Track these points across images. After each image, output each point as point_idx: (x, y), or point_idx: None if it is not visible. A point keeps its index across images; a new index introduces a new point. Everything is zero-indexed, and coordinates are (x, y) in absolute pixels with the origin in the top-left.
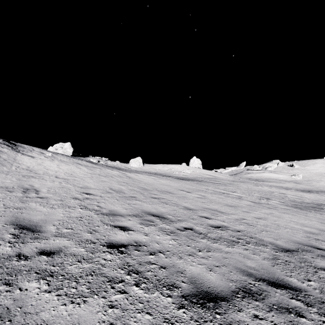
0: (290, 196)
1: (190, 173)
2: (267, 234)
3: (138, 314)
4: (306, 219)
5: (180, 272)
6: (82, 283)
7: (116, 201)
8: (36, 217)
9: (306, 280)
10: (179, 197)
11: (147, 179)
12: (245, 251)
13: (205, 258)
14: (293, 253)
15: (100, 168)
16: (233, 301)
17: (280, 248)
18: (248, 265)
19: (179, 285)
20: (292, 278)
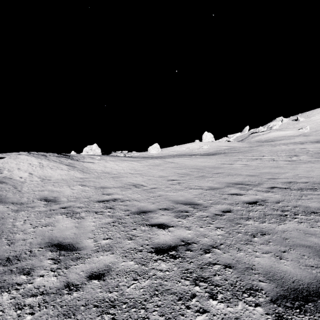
0: (312, 149)
1: (208, 148)
2: None
3: (317, 223)
4: None
5: (308, 207)
6: (269, 218)
7: (199, 181)
8: (180, 198)
9: None
10: (231, 169)
11: (184, 161)
12: None
13: (310, 199)
14: None
15: (143, 160)
16: None
17: None
18: None
19: (317, 211)
20: None
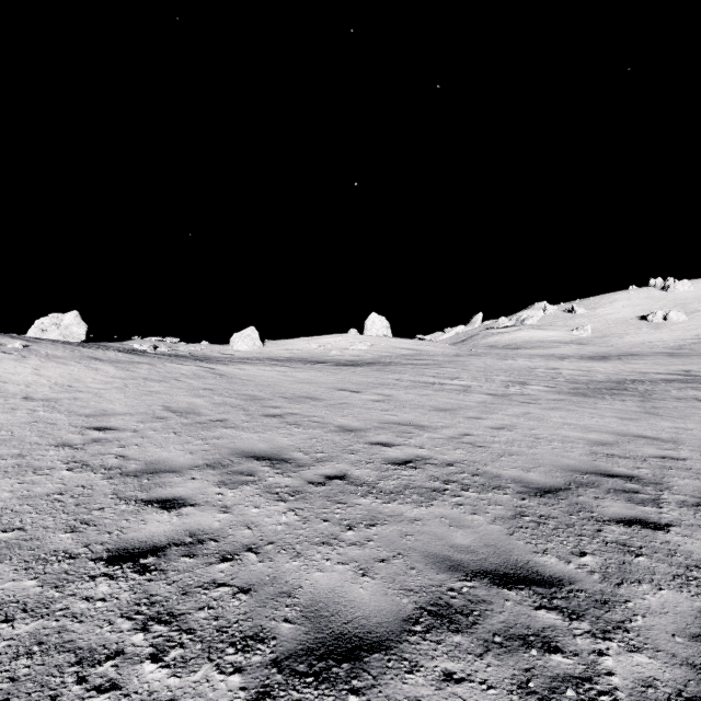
0: (568, 373)
1: (366, 349)
2: (510, 461)
3: None
4: (595, 416)
5: (285, 595)
6: None
7: (172, 438)
8: None
9: (576, 554)
10: (332, 405)
11: (264, 374)
12: (456, 510)
13: (358, 544)
14: (559, 496)
15: (152, 362)
16: (400, 648)
17: (533, 488)
18: (454, 544)
19: (273, 632)
20: (547, 556)
